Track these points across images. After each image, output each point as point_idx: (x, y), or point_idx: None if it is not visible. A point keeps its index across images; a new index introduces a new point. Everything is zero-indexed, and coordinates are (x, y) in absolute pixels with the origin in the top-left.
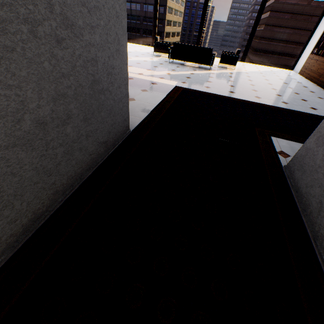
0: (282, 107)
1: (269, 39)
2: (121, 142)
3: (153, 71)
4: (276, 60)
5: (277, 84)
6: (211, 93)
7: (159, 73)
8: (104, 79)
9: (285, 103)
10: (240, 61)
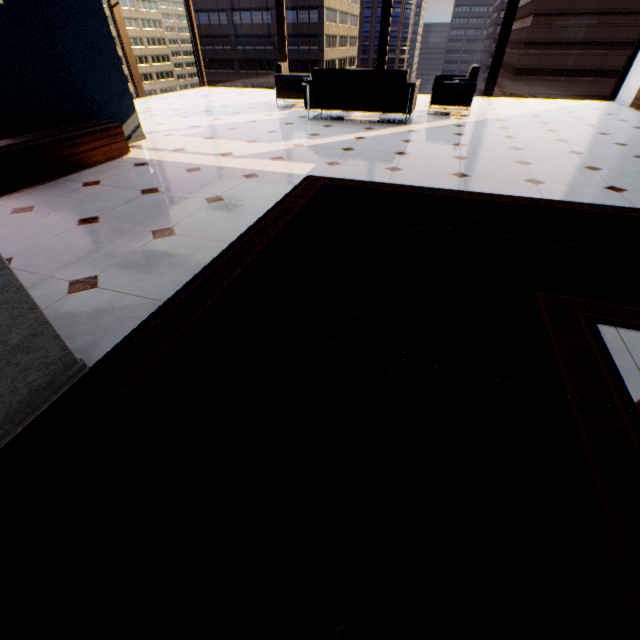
0: (611, 202)
1: (546, 45)
2: (20, 427)
3: (261, 143)
4: (564, 87)
5: (581, 140)
6: (403, 185)
7: (275, 146)
8: None
9: (617, 190)
10: (482, 96)
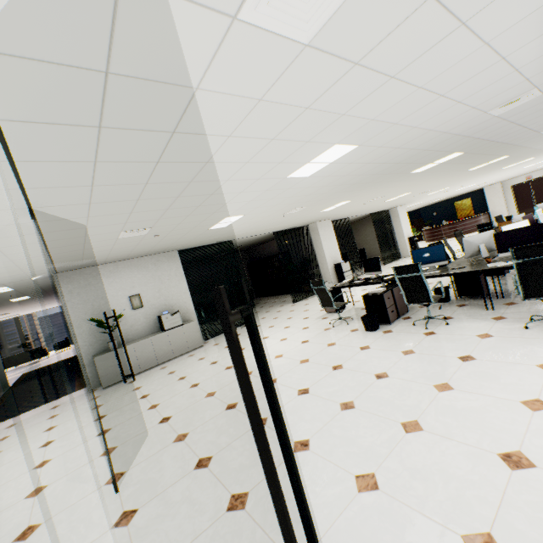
0: None
1: None
2: (9, 388)
3: None
4: None
5: None
6: (52, 363)
7: None
8: (0, 366)
9: None
10: None
